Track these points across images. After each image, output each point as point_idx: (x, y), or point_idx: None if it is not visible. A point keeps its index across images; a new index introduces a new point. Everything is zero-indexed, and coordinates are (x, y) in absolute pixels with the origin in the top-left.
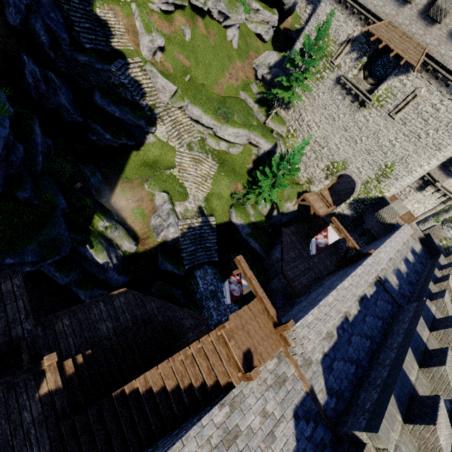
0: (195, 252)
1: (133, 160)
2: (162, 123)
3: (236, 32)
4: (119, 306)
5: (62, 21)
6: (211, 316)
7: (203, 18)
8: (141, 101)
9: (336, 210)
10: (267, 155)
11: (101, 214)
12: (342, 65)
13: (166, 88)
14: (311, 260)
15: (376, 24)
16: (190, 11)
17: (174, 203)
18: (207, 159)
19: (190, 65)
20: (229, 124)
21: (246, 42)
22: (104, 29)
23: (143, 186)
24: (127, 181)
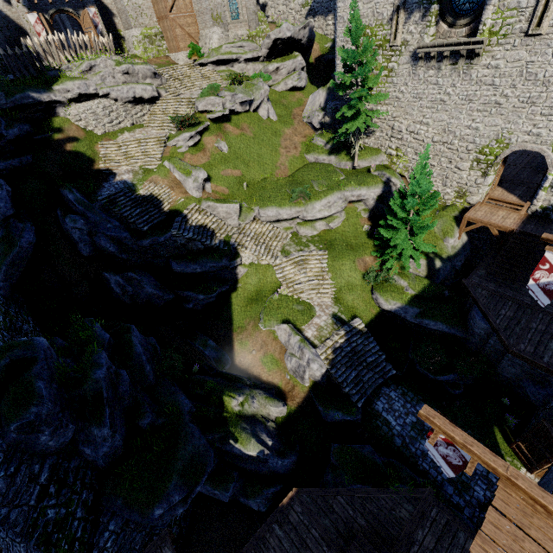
0: (360, 377)
1: (236, 304)
2: (244, 248)
3: (268, 105)
4: (298, 521)
5: (118, 224)
6: (434, 466)
7: (229, 121)
8: (213, 242)
9: (535, 207)
10: (380, 202)
11: (229, 390)
12: (407, 38)
13: (230, 212)
14: (547, 305)
15: None
16: (215, 126)
17: (301, 329)
18: (310, 253)
19: (241, 172)
20: (313, 200)
21: (284, 105)
22: (152, 202)
23: (259, 328)
24: (240, 330)
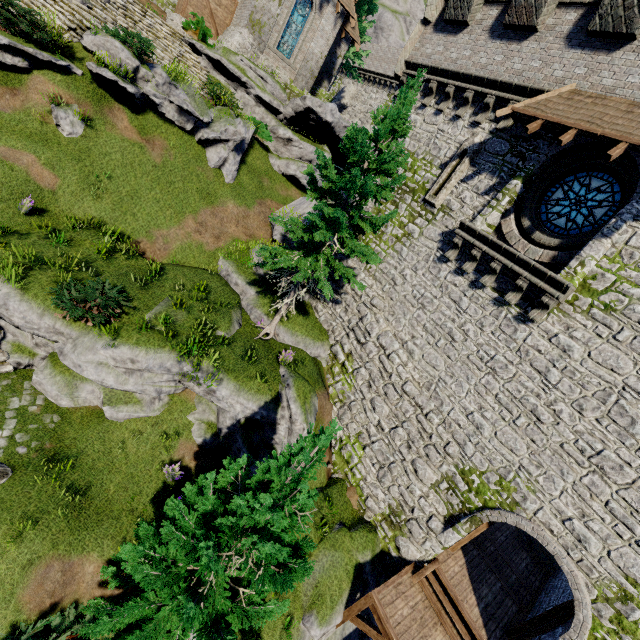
0: None
1: None
2: None
3: (231, 156)
4: None
5: None
6: None
7: (135, 111)
8: None
9: None
10: (245, 432)
11: None
12: (454, 205)
13: None
14: None
15: (533, 98)
16: (92, 89)
17: None
18: None
19: (58, 183)
20: (110, 332)
21: (262, 181)
22: None
23: None
24: None
